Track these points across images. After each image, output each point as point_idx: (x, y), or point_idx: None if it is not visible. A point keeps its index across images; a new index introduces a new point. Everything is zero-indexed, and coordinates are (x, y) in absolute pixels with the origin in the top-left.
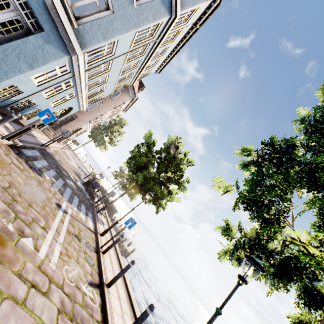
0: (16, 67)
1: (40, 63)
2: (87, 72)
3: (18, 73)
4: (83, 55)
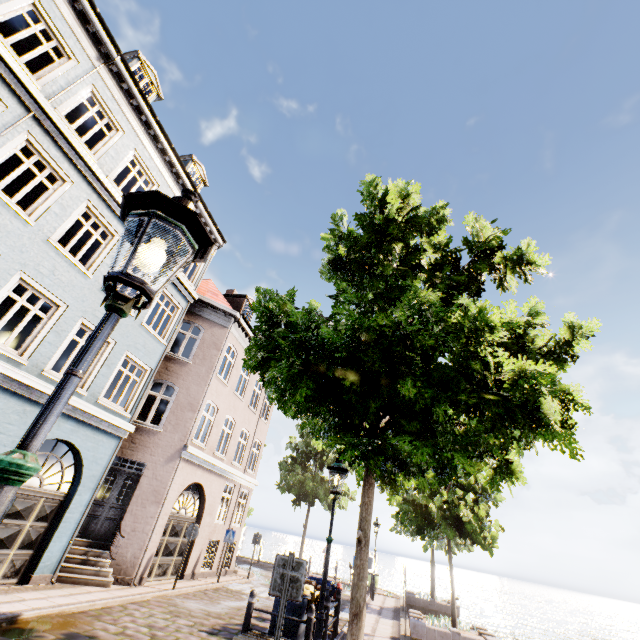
0: None
1: None
2: None
3: None
4: None
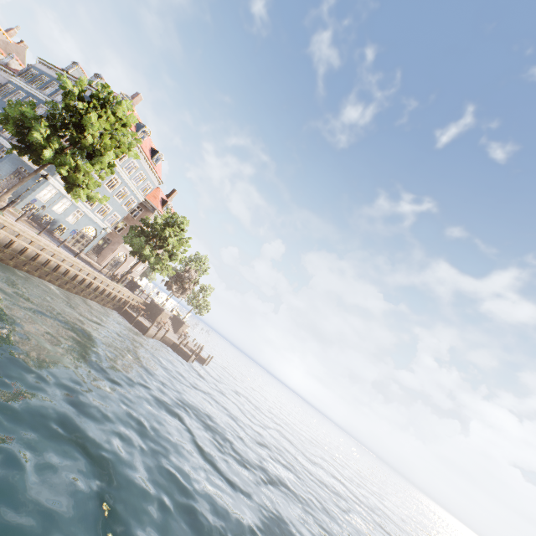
0: (28, 193)
1: (37, 188)
2: None
3: (29, 195)
4: (53, 178)
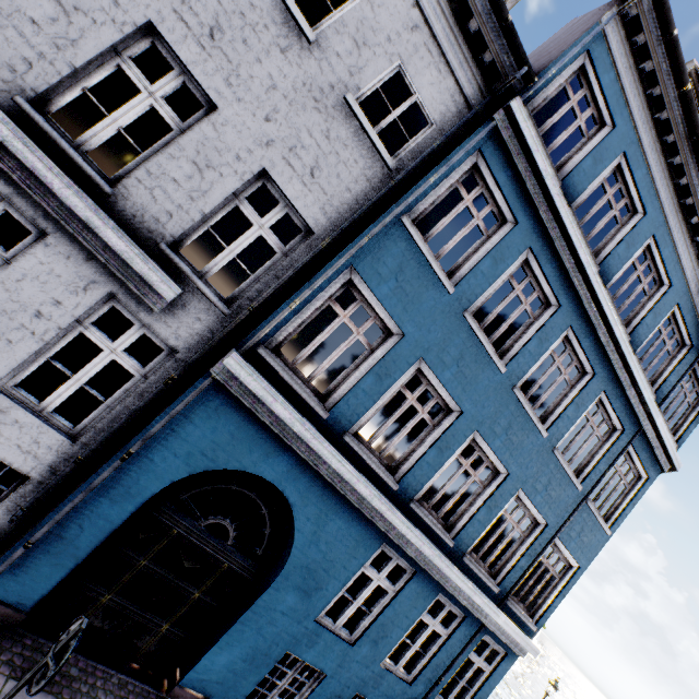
0: None
1: None
2: None
3: None
4: None
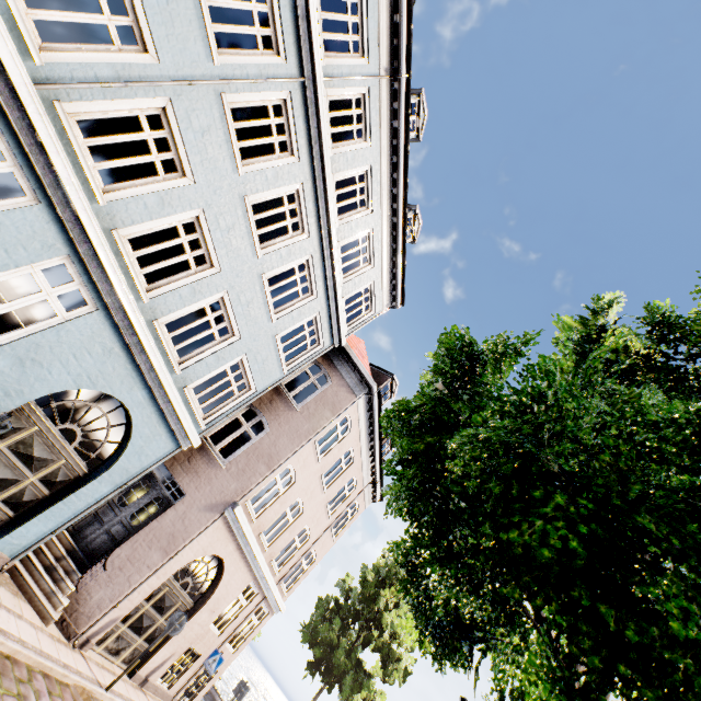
0: None
1: None
2: (82, 136)
3: None
4: None
